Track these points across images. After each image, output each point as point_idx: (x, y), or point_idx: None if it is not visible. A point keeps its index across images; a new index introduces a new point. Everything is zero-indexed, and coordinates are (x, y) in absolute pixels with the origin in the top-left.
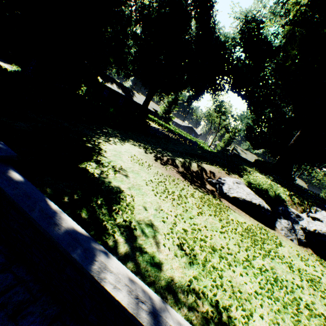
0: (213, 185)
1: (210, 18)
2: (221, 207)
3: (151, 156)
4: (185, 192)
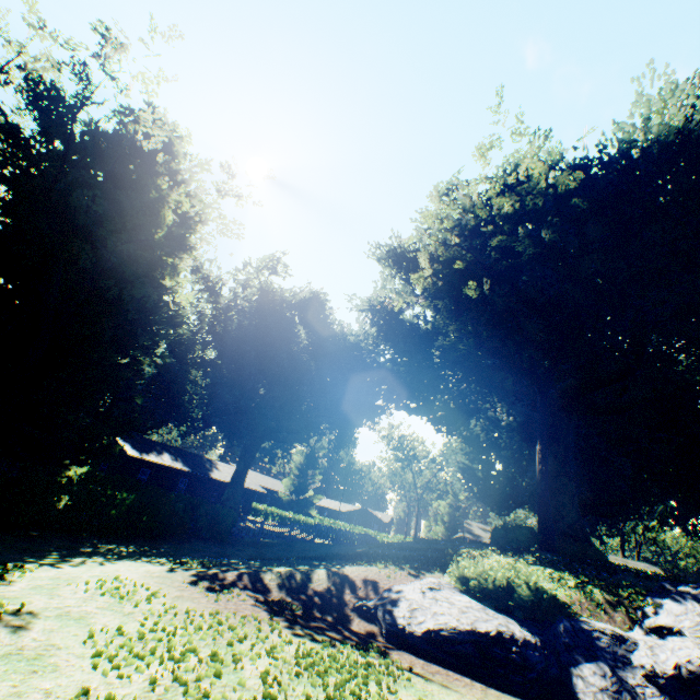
0: (370, 617)
1: (323, 317)
2: (377, 669)
3: (185, 574)
4: (248, 647)
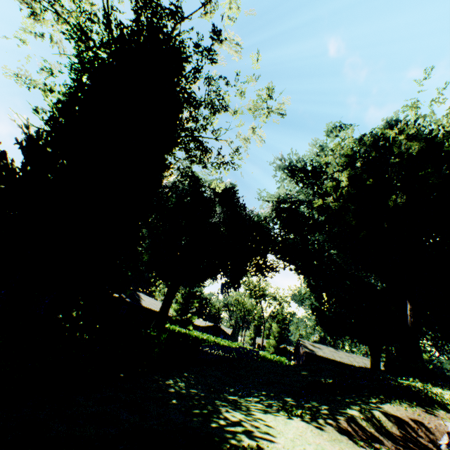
0: None
1: (237, 202)
2: None
3: (336, 432)
4: None
